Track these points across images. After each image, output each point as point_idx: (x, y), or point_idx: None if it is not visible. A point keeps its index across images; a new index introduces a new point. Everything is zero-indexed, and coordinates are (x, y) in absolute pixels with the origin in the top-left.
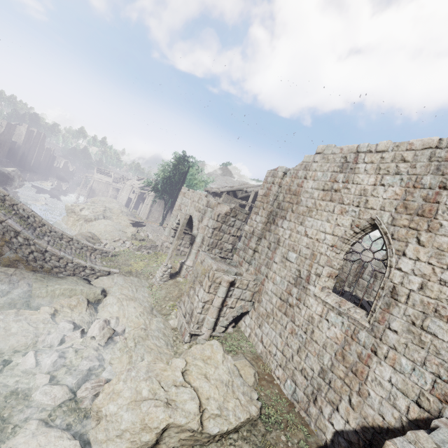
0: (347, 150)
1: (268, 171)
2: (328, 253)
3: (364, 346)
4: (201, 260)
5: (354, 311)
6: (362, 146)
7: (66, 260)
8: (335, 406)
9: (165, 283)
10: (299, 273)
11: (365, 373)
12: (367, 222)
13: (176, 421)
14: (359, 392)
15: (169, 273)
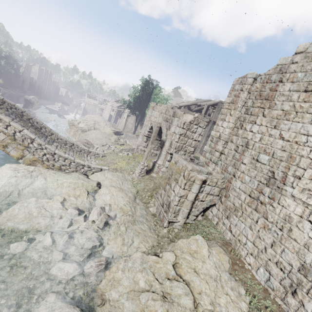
0: None
1: (235, 79)
2: (311, 156)
3: None
4: (175, 161)
5: None
6: None
7: (70, 160)
8: None
9: (143, 178)
10: (272, 174)
11: None
12: None
13: None
14: None
15: (145, 170)
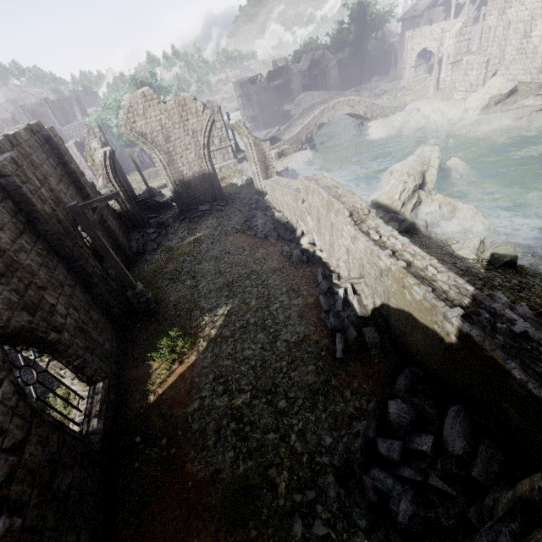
0: None
1: None
2: (540, 12)
3: None
4: (466, 60)
5: None
6: None
7: (390, 107)
8: None
9: (436, 93)
10: (525, 32)
11: None
12: None
13: (493, 95)
14: None
15: (436, 87)
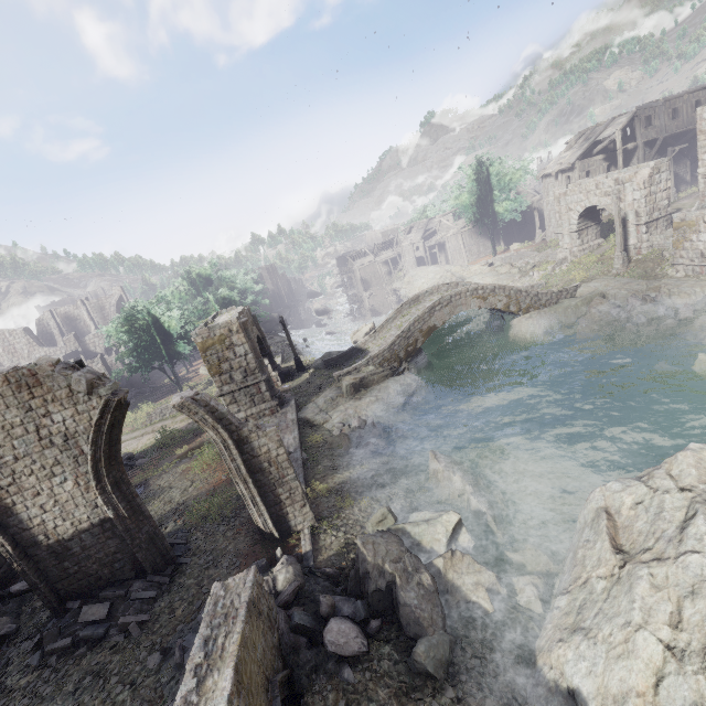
0: None
1: (698, 110)
2: None
3: None
4: (681, 219)
5: None
6: None
7: (550, 293)
8: None
9: (629, 267)
10: None
11: None
12: None
13: None
14: None
15: (626, 258)
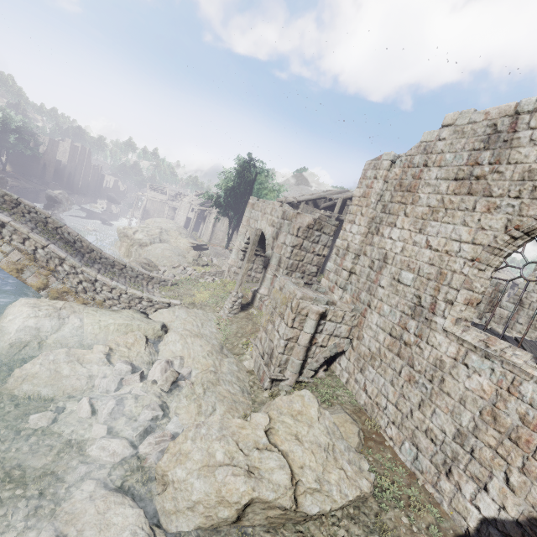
0: (497, 113)
1: (367, 162)
2: (466, 271)
3: (531, 404)
4: (281, 285)
5: (512, 354)
6: (526, 103)
7: (119, 290)
8: (482, 484)
9: (236, 316)
10: (418, 300)
11: (534, 443)
12: (535, 221)
13: (262, 496)
14: (523, 469)
15: (239, 304)
